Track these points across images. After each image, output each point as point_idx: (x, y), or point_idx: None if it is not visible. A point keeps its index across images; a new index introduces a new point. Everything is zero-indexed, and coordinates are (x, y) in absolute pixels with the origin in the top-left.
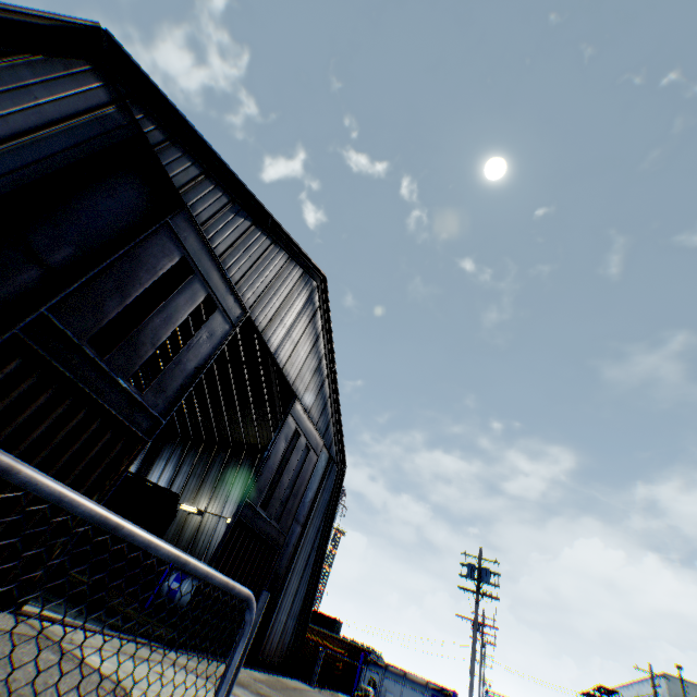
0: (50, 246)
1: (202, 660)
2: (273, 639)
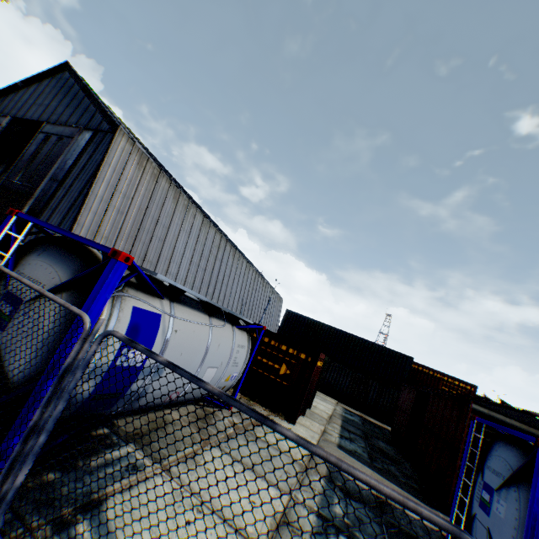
0: None
1: None
2: None
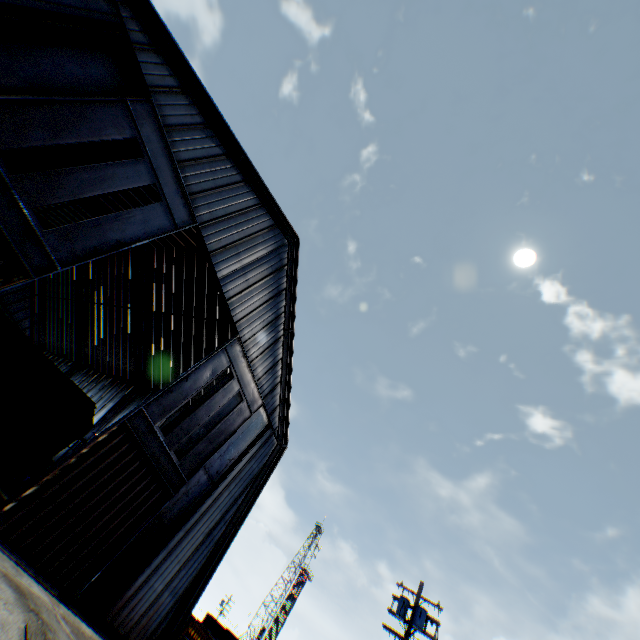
0: (1, 71)
1: (8, 560)
2: (136, 607)
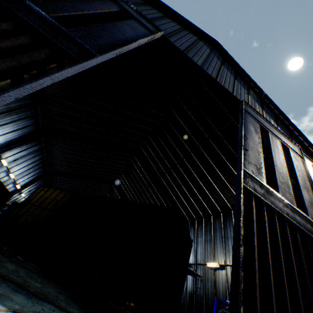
0: None
1: None
2: None
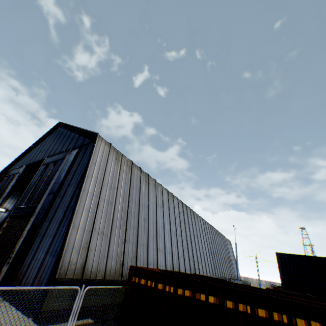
0: None
1: None
2: (31, 275)
